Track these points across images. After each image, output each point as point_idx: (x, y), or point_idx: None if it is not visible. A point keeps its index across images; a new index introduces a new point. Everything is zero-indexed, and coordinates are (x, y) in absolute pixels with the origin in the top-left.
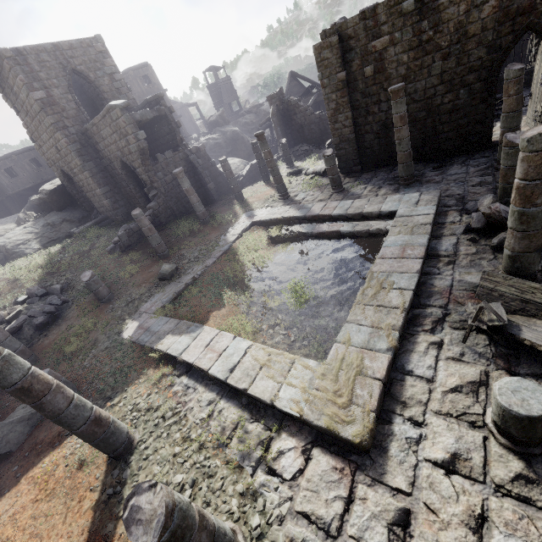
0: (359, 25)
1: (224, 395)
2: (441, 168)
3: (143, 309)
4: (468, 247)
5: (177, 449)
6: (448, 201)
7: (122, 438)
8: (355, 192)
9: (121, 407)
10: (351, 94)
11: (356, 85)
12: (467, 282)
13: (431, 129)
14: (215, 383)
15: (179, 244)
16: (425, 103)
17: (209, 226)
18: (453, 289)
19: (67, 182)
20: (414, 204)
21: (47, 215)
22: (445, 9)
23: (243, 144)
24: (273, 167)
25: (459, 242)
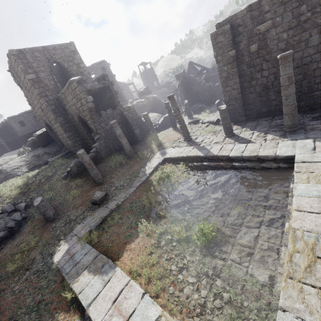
0: (246, 16)
1: None
2: (320, 117)
3: (75, 231)
4: None
5: None
6: None
7: None
8: (244, 137)
9: None
10: (239, 66)
11: (242, 59)
12: None
13: (307, 88)
14: None
15: (111, 173)
16: (302, 69)
17: (133, 160)
18: None
19: (48, 129)
20: (312, 150)
21: (35, 149)
22: None
23: (159, 104)
24: (179, 118)
25: None
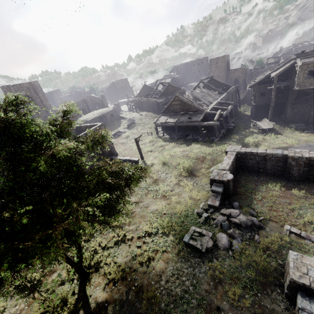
0: None
1: None
2: None
3: None
4: None
5: None
6: None
7: None
8: None
9: None
10: None
11: None
12: None
13: None
14: None
15: None
16: None
17: None
18: None
19: None
20: None
21: None
22: None
23: None
24: None
25: None
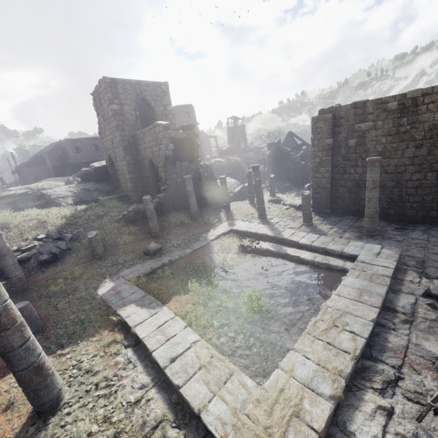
0: (350, 111)
1: (158, 384)
2: (403, 230)
3: (122, 274)
4: (427, 311)
5: (94, 427)
6: (408, 261)
7: (52, 394)
8: (322, 229)
9: (67, 359)
10: (334, 155)
11: (339, 150)
12: (424, 348)
13: (397, 196)
14: (154, 367)
15: (169, 230)
16: (395, 176)
17: (197, 223)
18: (409, 351)
19: (109, 164)
20: (375, 254)
21: (87, 183)
22: (423, 114)
23: (241, 170)
24: (259, 192)
25: (417, 303)
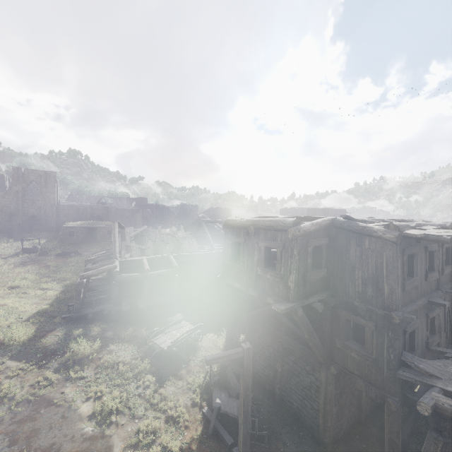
0: None
1: None
2: None
3: None
4: None
5: None
6: None
7: None
8: None
9: None
10: None
11: None
12: None
13: None
14: None
15: None
16: None
17: None
18: None
19: None
20: None
21: None
22: None
23: None
24: None
25: None
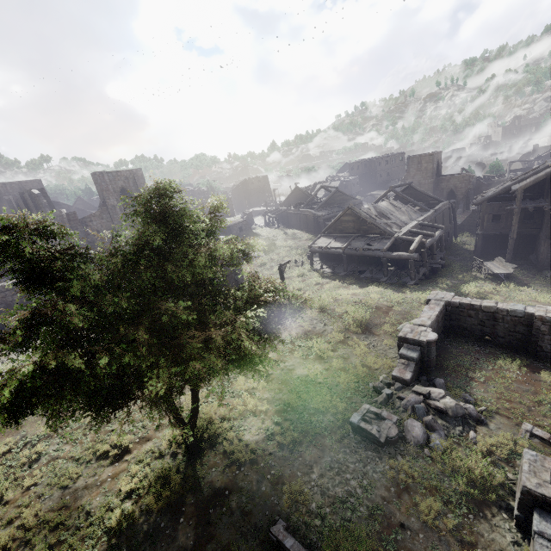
0: None
1: None
2: None
3: None
4: None
5: None
6: None
7: None
8: None
9: None
10: None
11: None
12: None
13: None
14: None
15: None
16: None
17: None
18: None
19: None
20: None
21: None
22: None
23: None
24: None
25: None
